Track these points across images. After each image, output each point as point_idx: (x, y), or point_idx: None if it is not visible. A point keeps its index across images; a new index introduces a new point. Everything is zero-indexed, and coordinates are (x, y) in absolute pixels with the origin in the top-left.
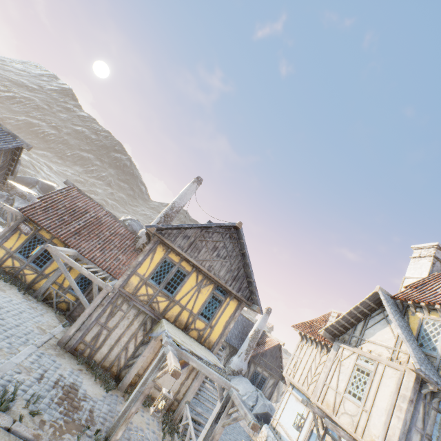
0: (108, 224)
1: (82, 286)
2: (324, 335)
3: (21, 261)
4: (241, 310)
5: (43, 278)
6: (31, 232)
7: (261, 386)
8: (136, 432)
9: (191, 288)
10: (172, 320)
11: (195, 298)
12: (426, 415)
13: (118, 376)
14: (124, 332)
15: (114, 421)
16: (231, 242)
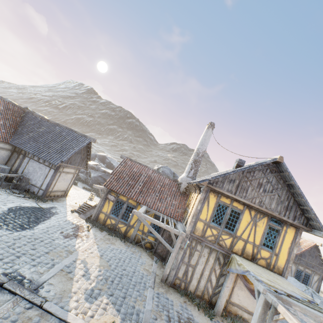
0: (156, 179)
1: (156, 229)
2: None
3: (115, 219)
4: (300, 235)
5: (130, 228)
6: (115, 199)
7: (306, 281)
8: None
9: (247, 223)
10: (239, 253)
11: (253, 232)
12: None
13: (210, 302)
14: (204, 267)
15: None
16: (273, 176)
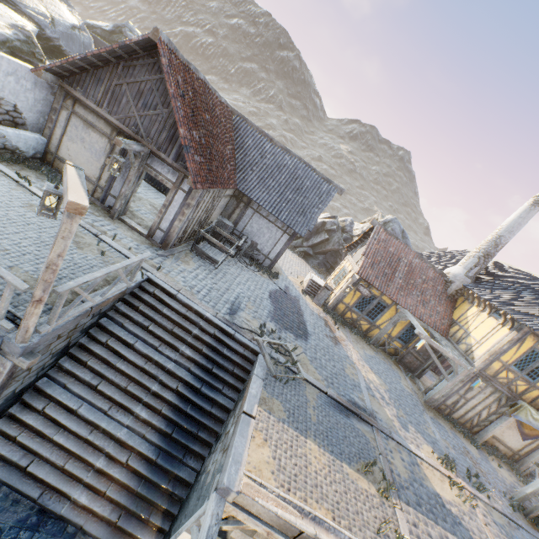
0: (418, 269)
1: (406, 336)
2: None
3: (357, 314)
4: None
5: (374, 328)
6: (370, 295)
7: None
8: (515, 488)
9: None
10: (528, 401)
11: None
12: None
13: (470, 430)
14: (479, 403)
15: (520, 493)
16: None
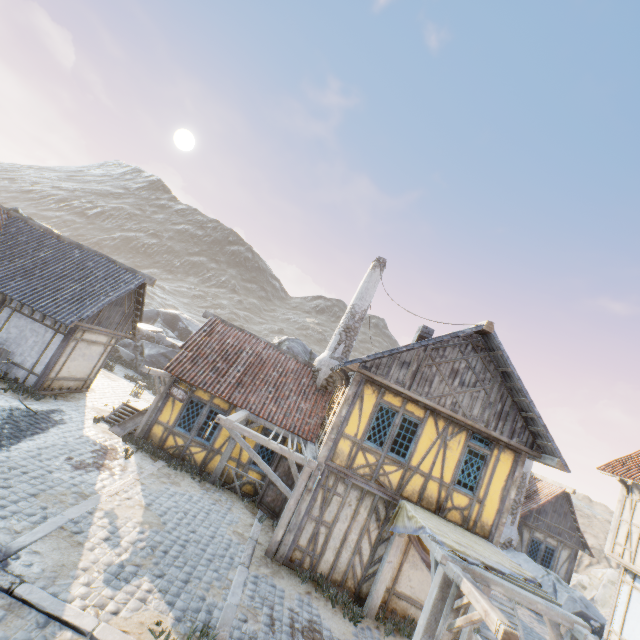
0: (272, 361)
1: (264, 457)
2: None
3: (184, 437)
4: (522, 466)
5: (214, 455)
6: (186, 397)
7: (548, 562)
8: None
9: (430, 443)
10: (415, 499)
11: (441, 459)
12: None
13: (358, 593)
14: (349, 527)
15: None
16: (477, 358)
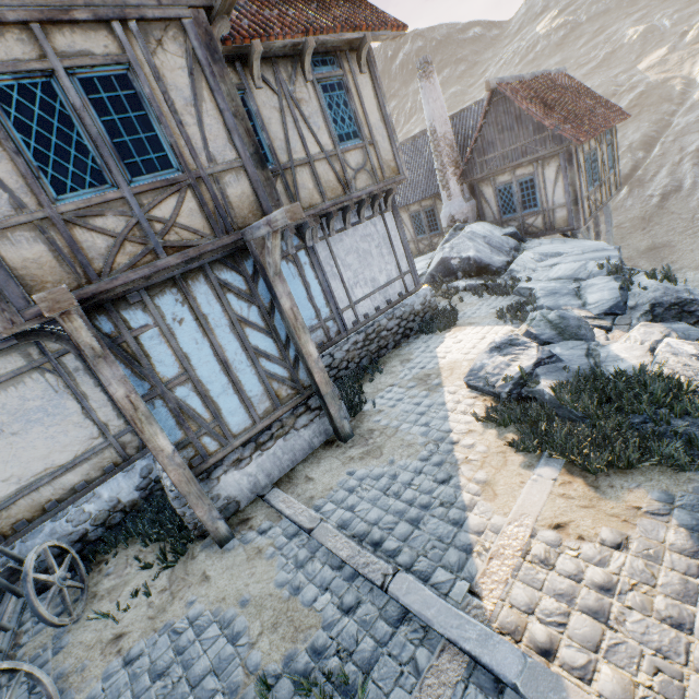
0: None
1: None
2: None
3: None
4: None
5: None
6: None
7: (533, 199)
8: None
9: None
10: None
11: None
12: None
13: None
14: None
15: None
16: None
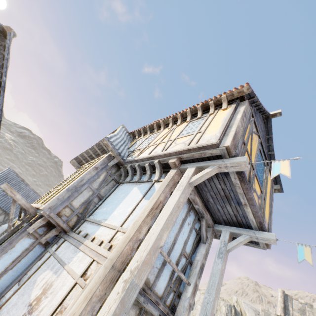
0: None
1: None
2: (72, 163)
3: None
4: None
5: None
6: None
7: None
8: None
9: None
10: None
11: None
12: (106, 182)
13: None
14: None
15: None
16: None
